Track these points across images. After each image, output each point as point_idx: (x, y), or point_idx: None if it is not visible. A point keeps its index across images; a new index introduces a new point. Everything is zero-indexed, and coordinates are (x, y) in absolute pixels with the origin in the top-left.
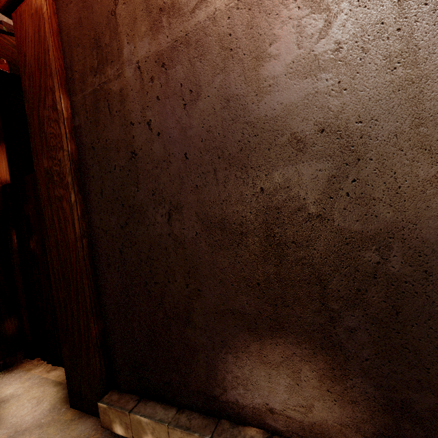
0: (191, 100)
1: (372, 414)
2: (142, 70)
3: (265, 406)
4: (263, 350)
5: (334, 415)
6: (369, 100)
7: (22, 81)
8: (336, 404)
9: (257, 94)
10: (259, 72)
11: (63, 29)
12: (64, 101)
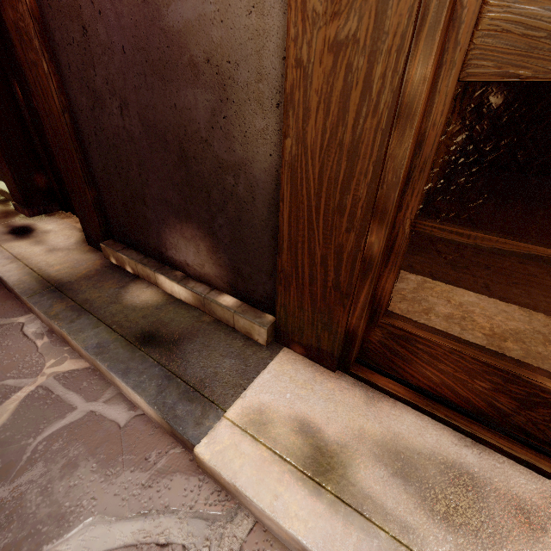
0: None
1: (227, 273)
2: None
3: (185, 262)
4: (182, 229)
5: (213, 271)
6: (235, 42)
7: None
8: (214, 265)
9: None
10: None
11: None
12: None
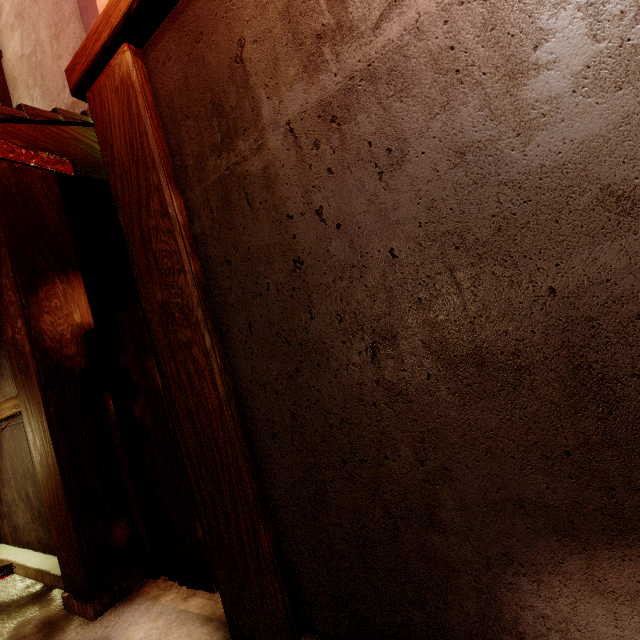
0: (392, 165)
1: None
2: (297, 133)
3: None
4: (594, 569)
5: None
6: None
7: (112, 184)
8: None
9: (520, 132)
10: (517, 96)
11: (162, 98)
12: (176, 201)
